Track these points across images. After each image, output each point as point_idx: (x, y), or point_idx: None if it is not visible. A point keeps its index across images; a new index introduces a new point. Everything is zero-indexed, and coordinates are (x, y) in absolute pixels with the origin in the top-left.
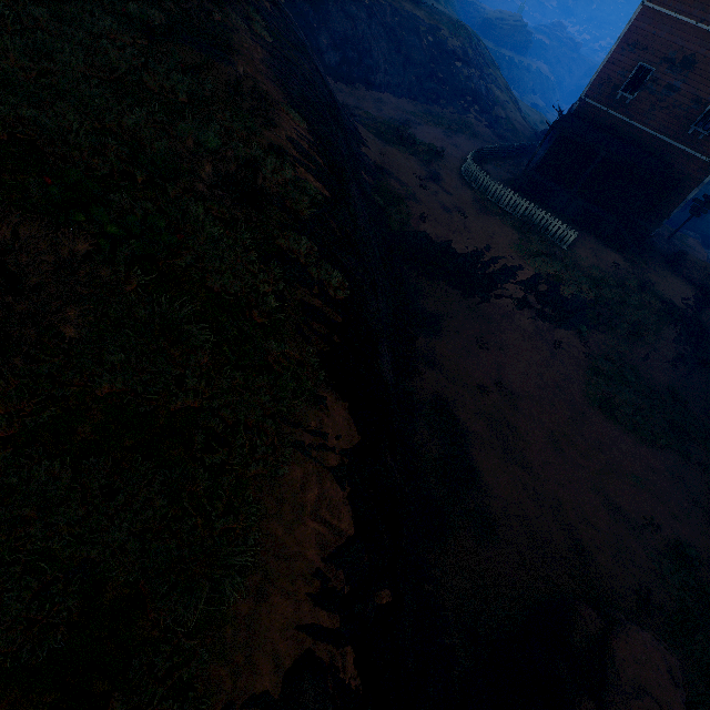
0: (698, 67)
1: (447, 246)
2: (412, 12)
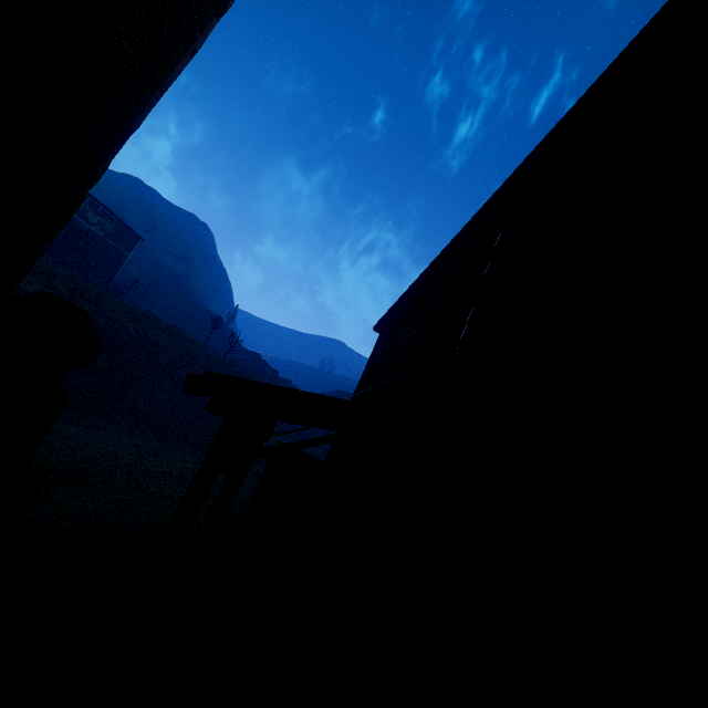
0: None
1: None
2: None
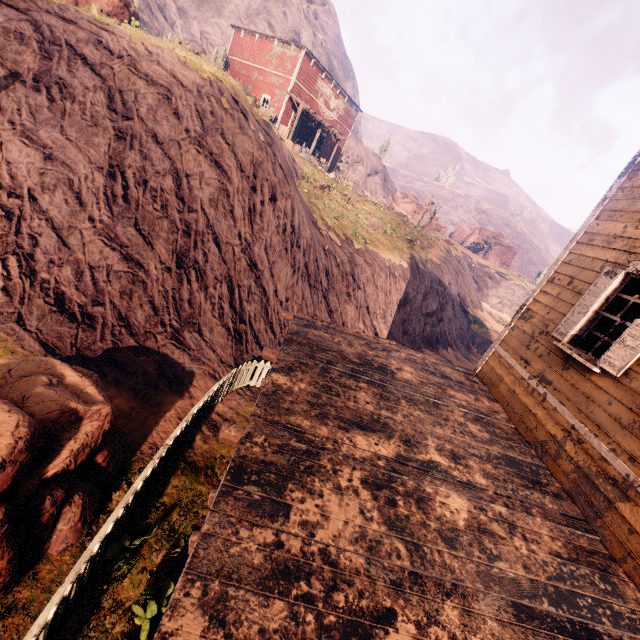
0: None
1: None
2: None
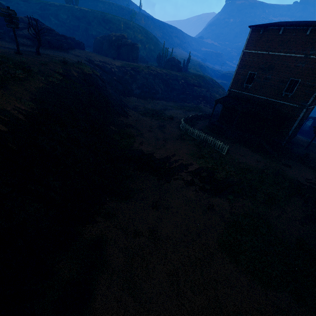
0: (276, 68)
1: (151, 155)
2: (175, 74)
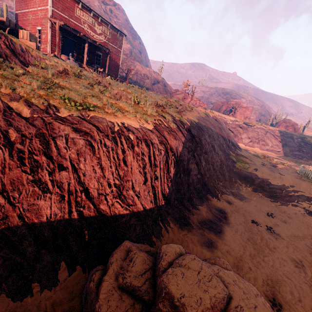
0: None
1: (265, 180)
2: (289, 133)
